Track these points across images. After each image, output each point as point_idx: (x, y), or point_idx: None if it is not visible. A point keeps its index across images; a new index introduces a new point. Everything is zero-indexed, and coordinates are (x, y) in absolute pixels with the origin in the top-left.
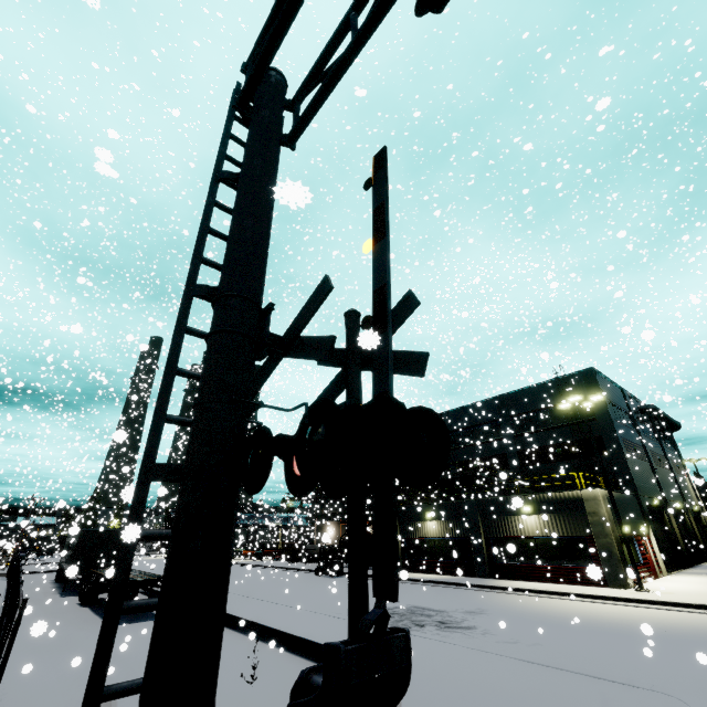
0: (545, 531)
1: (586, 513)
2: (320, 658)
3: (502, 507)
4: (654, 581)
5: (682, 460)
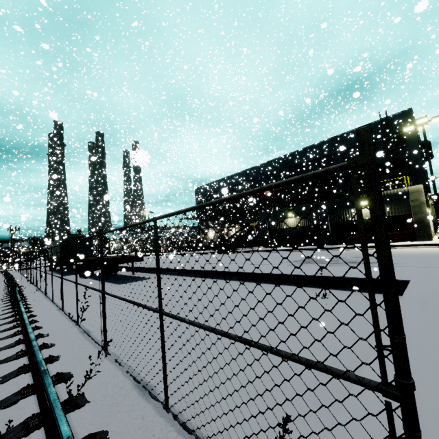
0: None
1: (408, 201)
2: (305, 285)
3: (344, 204)
4: (436, 237)
5: (428, 178)
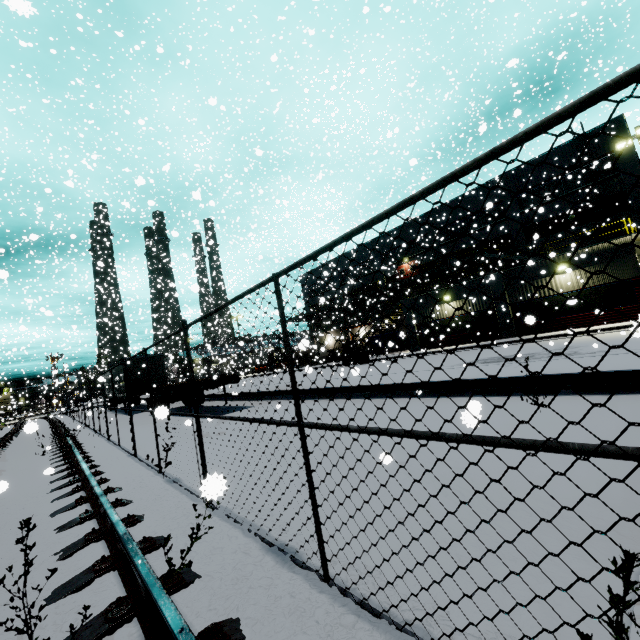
0: (582, 284)
1: (634, 256)
2: (490, 394)
3: (531, 273)
4: None
5: None
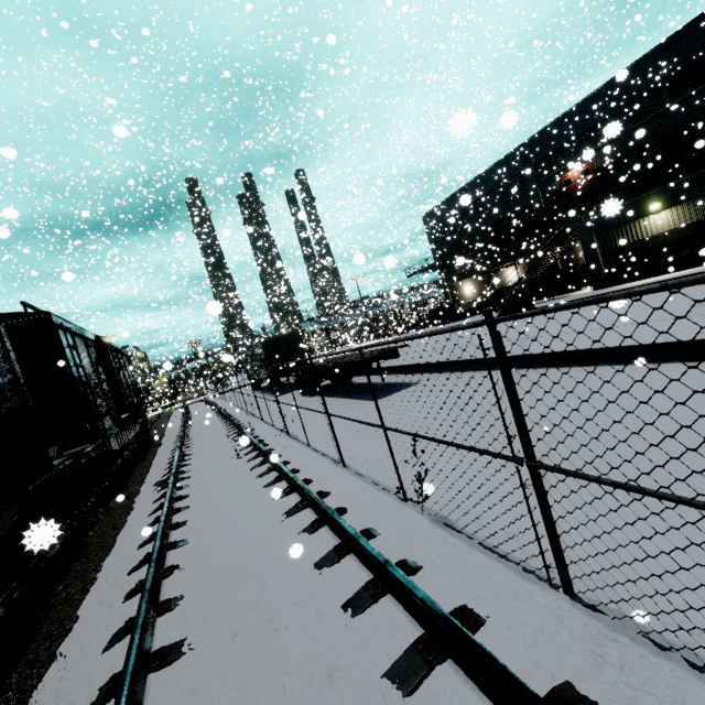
0: None
1: None
2: None
3: None
4: None
5: None
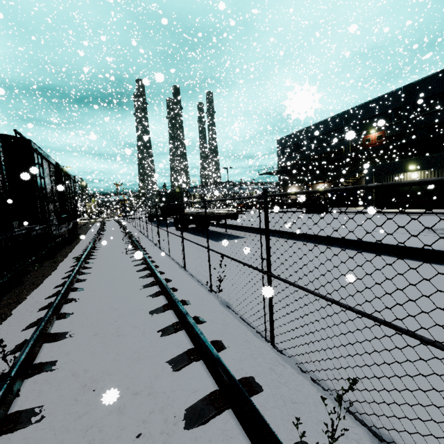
0: None
1: None
2: None
3: None
4: None
5: None
